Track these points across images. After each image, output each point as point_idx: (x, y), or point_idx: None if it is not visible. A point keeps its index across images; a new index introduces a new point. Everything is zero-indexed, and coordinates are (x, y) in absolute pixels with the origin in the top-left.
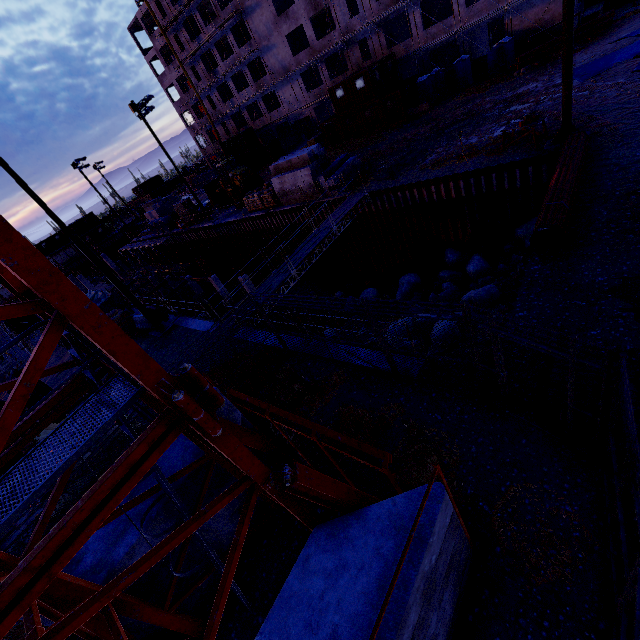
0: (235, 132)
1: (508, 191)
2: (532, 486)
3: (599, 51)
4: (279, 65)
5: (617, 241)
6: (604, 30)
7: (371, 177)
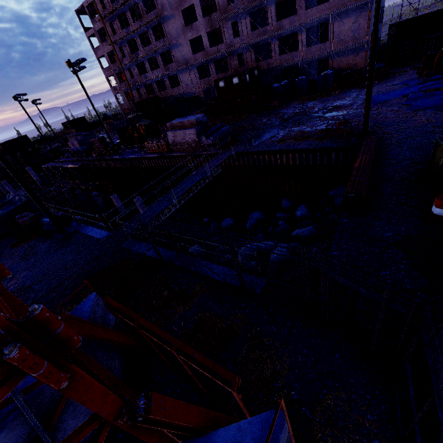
0: (145, 96)
1: (326, 165)
2: (343, 395)
3: (382, 89)
4: (182, 58)
5: (397, 209)
6: (385, 78)
7: (237, 142)
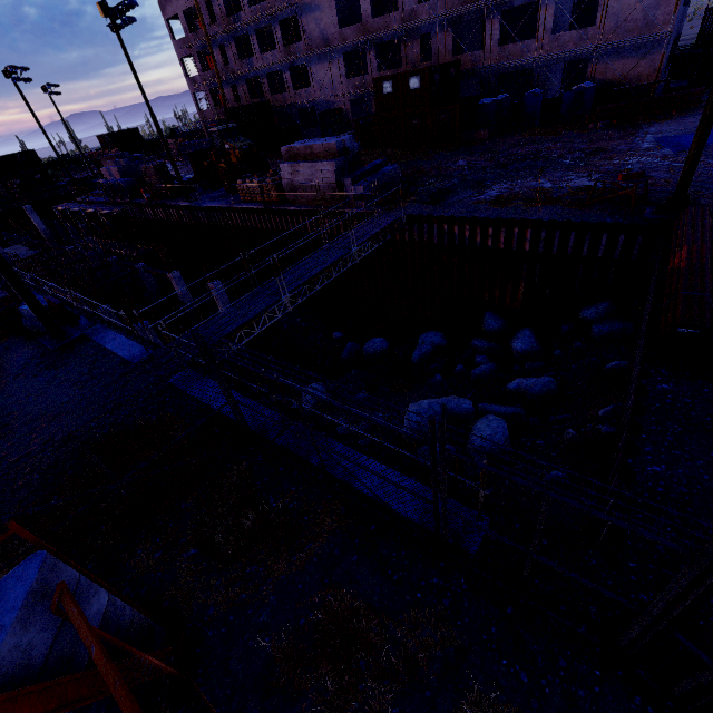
0: (247, 101)
1: (585, 258)
2: None
3: (689, 126)
4: (319, 34)
5: None
6: (689, 107)
7: (412, 196)
